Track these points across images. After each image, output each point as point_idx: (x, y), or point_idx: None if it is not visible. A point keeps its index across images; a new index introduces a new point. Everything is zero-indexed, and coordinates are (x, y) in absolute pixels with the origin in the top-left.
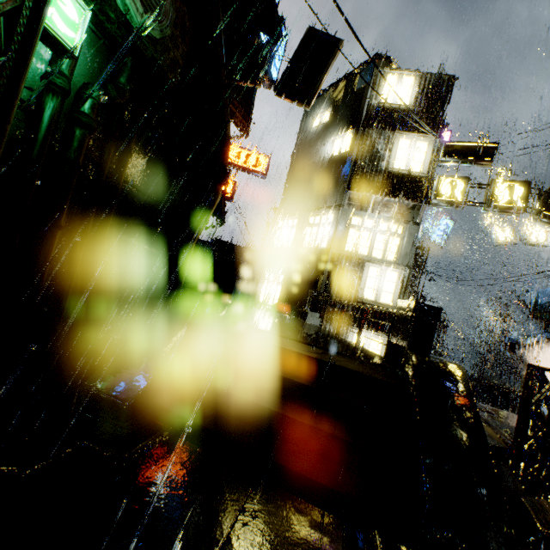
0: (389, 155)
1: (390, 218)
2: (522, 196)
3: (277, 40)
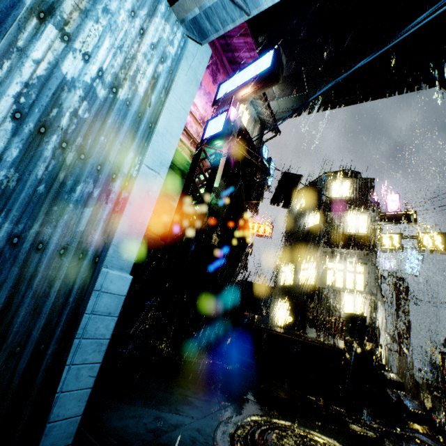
0: (343, 225)
1: (353, 262)
2: (442, 242)
3: (268, 177)
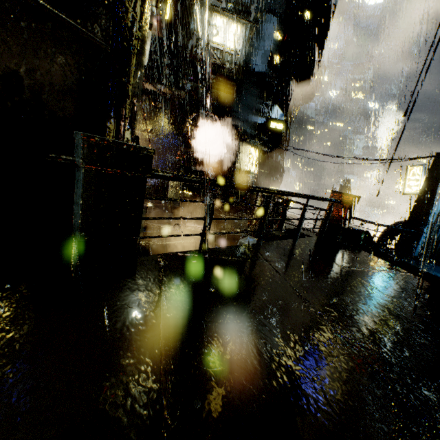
0: None
1: None
2: None
3: None
